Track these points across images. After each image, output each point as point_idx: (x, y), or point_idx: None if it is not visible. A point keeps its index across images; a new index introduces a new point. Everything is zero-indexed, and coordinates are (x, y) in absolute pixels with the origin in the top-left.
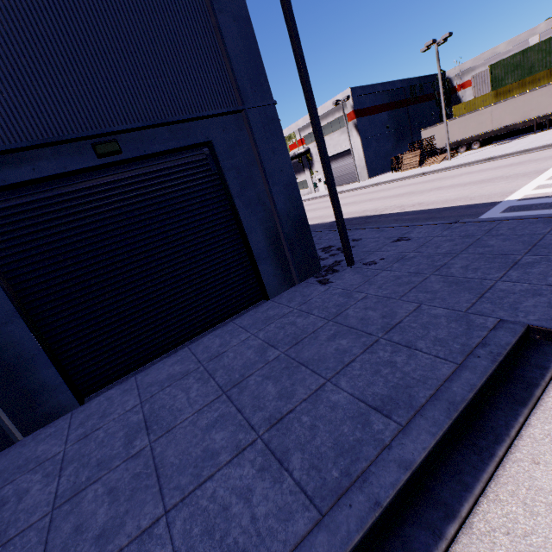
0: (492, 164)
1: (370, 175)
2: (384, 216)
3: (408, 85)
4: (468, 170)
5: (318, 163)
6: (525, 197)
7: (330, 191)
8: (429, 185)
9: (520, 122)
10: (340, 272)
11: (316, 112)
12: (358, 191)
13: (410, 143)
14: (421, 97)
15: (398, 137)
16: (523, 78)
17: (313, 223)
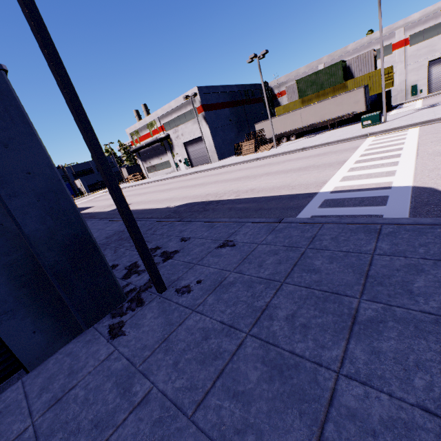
0: (306, 153)
1: (220, 158)
2: (221, 202)
3: (243, 89)
4: (289, 157)
5: (178, 147)
6: (336, 189)
7: (115, 200)
8: (261, 169)
9: (320, 122)
10: (144, 306)
11: (72, 87)
12: (208, 172)
13: (247, 134)
14: (253, 100)
15: (239, 128)
16: (318, 91)
17: (161, 207)
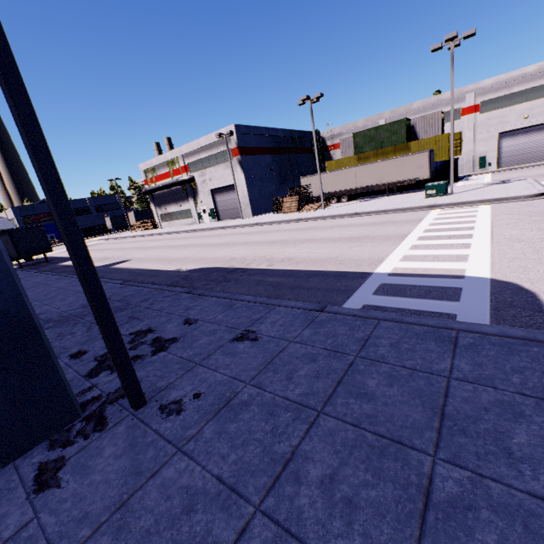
0: (359, 220)
1: (254, 213)
2: (248, 271)
3: (290, 136)
4: (339, 222)
5: (203, 193)
6: (395, 270)
7: (76, 264)
8: (304, 234)
9: (377, 184)
10: (105, 431)
11: (21, 86)
12: (238, 229)
13: (290, 188)
14: (301, 149)
15: (281, 180)
16: (377, 149)
17: (169, 269)
